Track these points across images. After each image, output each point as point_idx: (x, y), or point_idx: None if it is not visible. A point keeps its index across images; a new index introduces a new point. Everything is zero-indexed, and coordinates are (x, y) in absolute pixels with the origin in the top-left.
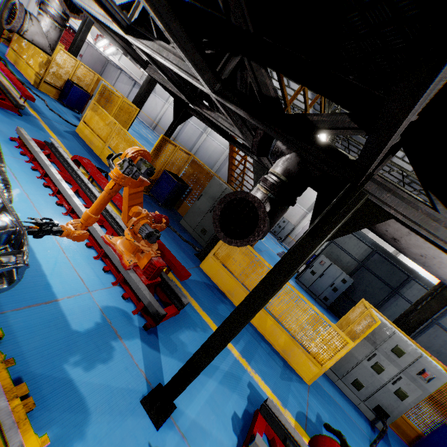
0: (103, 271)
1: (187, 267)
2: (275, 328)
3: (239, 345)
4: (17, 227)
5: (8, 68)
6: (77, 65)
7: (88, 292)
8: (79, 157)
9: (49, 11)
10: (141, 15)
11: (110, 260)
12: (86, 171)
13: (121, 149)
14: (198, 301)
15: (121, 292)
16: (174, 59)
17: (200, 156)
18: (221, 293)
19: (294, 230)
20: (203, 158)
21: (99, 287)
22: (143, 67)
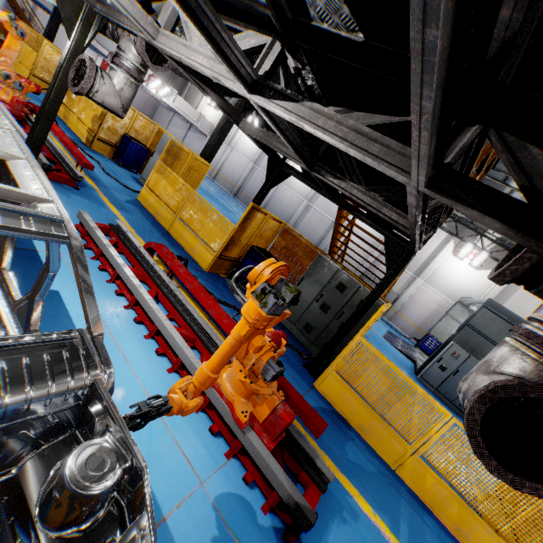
0: (210, 433)
1: (301, 392)
2: (440, 490)
3: (402, 531)
4: (131, 461)
5: (60, 129)
6: (136, 116)
7: (200, 484)
8: (154, 245)
9: (124, 63)
10: (274, 64)
11: (217, 413)
12: (163, 263)
13: (197, 222)
14: (331, 454)
15: (239, 469)
16: (339, 129)
17: (271, 209)
18: (351, 429)
19: (398, 301)
20: (275, 211)
21: (211, 468)
22: (236, 122)
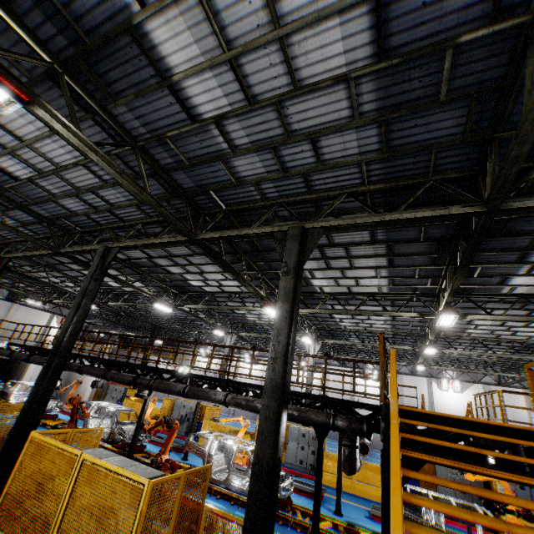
0: None
1: None
2: None
3: None
4: None
5: None
6: None
7: None
8: None
9: None
10: None
11: None
12: None
13: (371, 478)
14: None
15: None
16: None
17: None
18: None
19: None
20: None
21: None
22: None
